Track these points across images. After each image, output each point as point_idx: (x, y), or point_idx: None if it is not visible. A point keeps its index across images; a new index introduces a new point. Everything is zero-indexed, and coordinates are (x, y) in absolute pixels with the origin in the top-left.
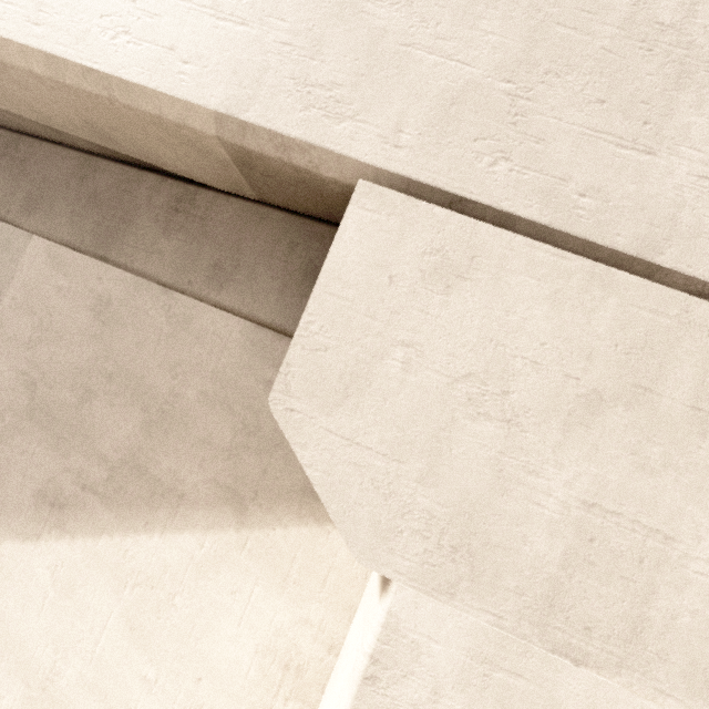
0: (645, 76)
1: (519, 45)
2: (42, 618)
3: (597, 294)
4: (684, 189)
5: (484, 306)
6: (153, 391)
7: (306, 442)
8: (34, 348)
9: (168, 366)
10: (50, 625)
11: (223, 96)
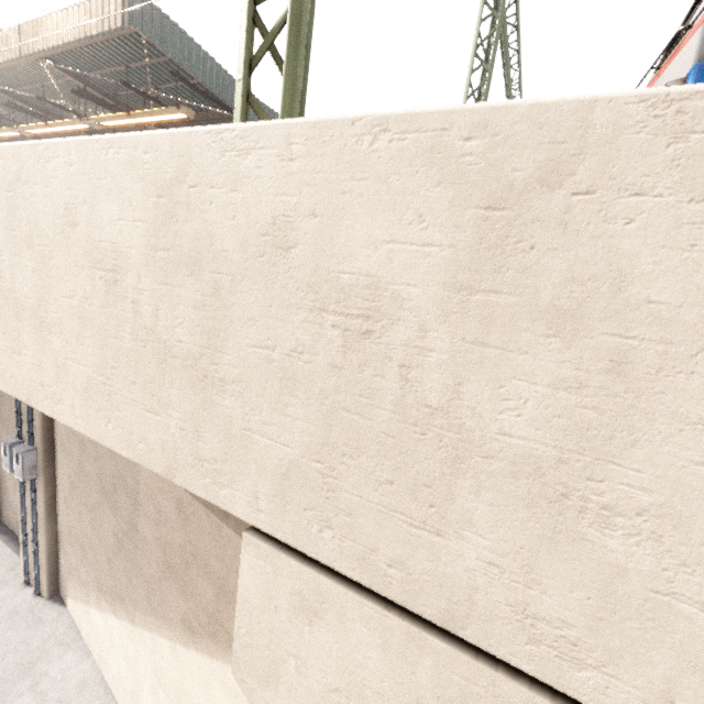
0: (423, 460)
1: (318, 430)
2: (201, 696)
3: (415, 651)
4: (475, 573)
5: (337, 641)
6: (215, 573)
7: (255, 703)
8: (159, 526)
9: (218, 558)
10: (205, 702)
11: (161, 467)
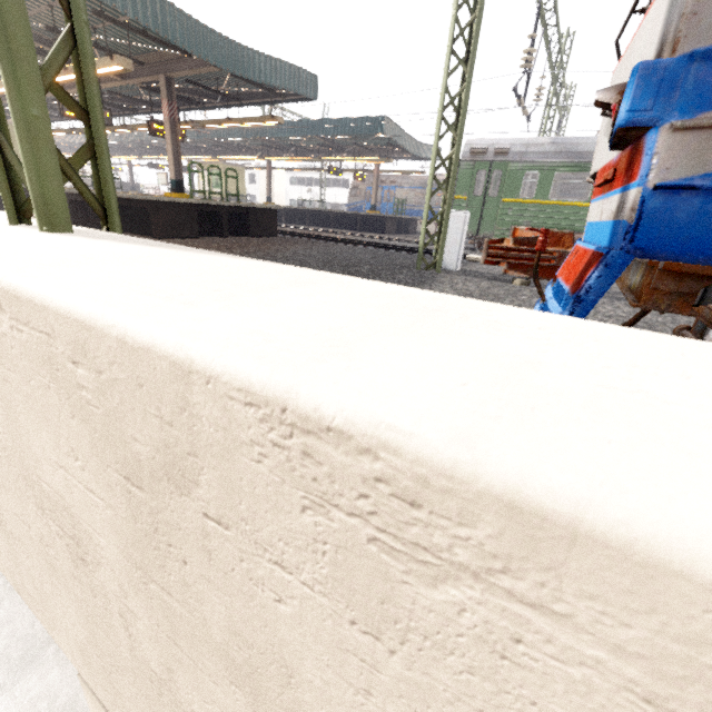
0: None
1: (87, 629)
2: None
3: None
4: None
5: None
6: None
7: None
8: None
9: None
10: None
11: (12, 582)
